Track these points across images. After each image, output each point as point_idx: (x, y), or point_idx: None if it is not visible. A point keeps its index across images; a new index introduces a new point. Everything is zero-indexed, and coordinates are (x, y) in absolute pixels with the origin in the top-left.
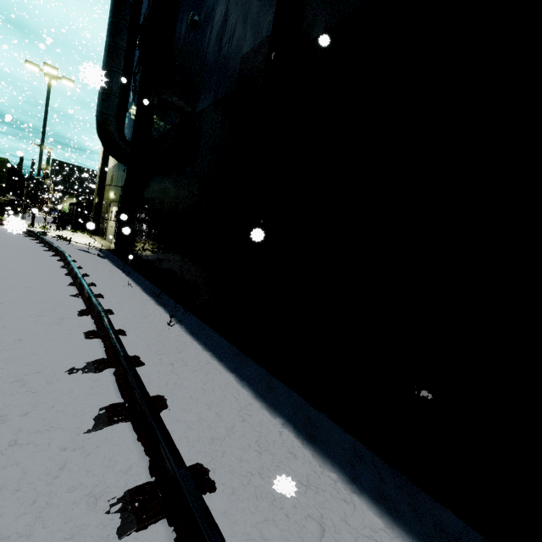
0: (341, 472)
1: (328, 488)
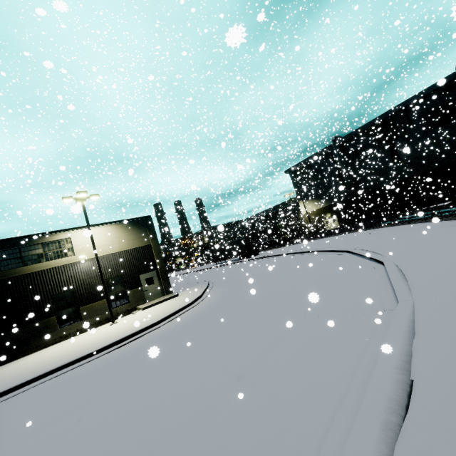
0: None
1: None
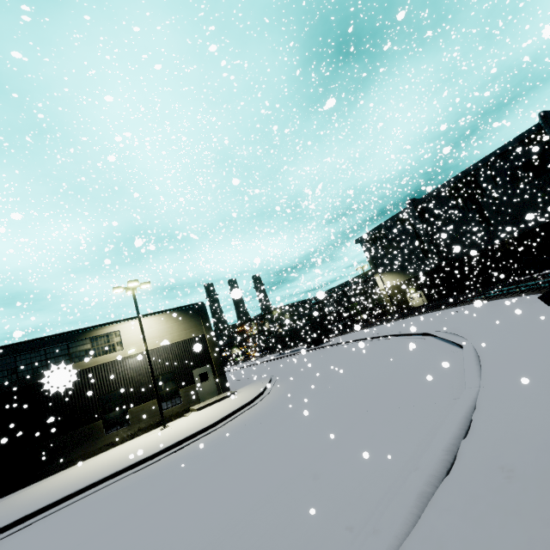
0: None
1: None
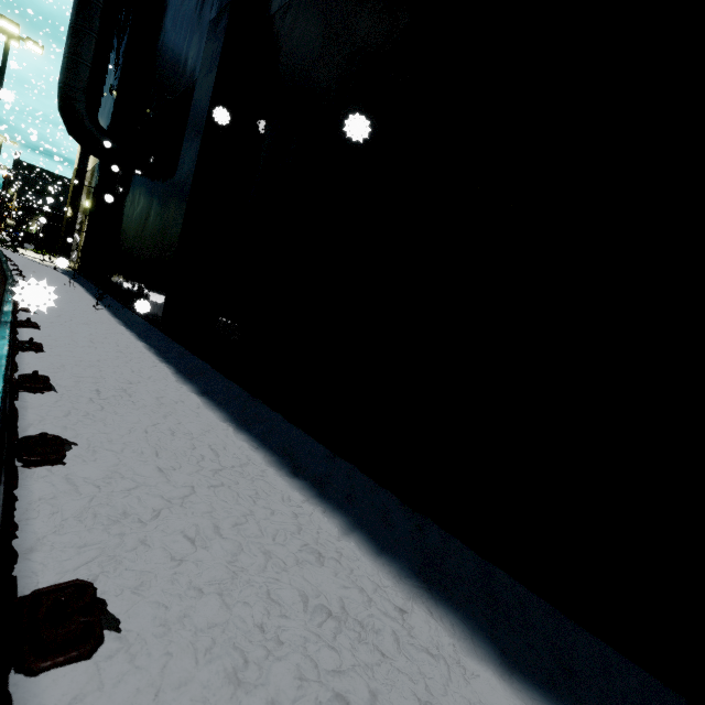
0: (197, 388)
1: (168, 384)
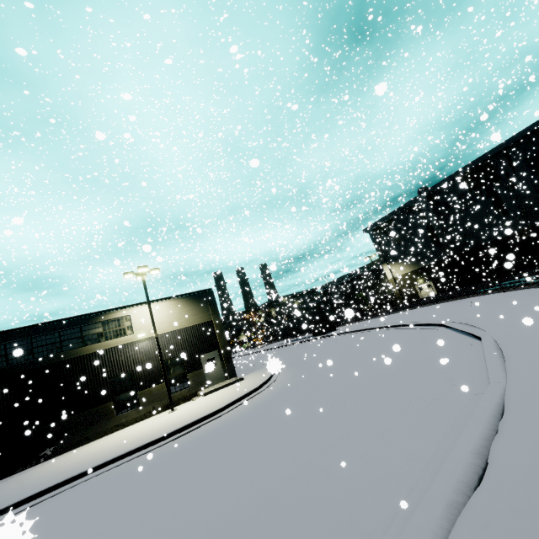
0: None
1: None
